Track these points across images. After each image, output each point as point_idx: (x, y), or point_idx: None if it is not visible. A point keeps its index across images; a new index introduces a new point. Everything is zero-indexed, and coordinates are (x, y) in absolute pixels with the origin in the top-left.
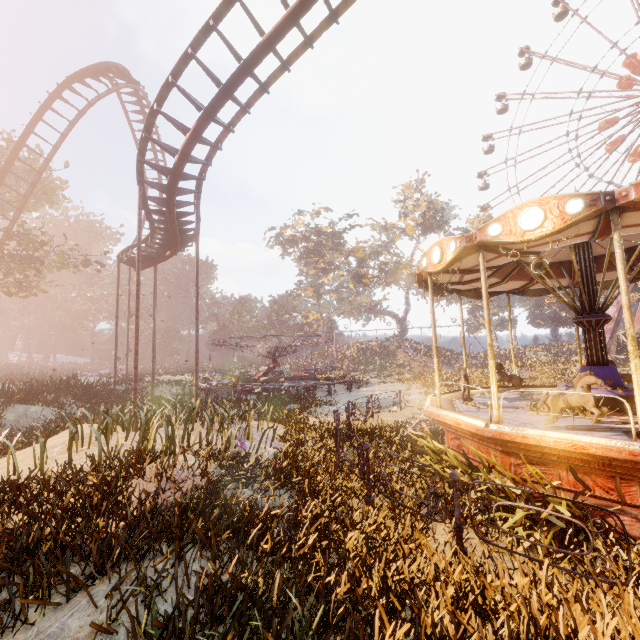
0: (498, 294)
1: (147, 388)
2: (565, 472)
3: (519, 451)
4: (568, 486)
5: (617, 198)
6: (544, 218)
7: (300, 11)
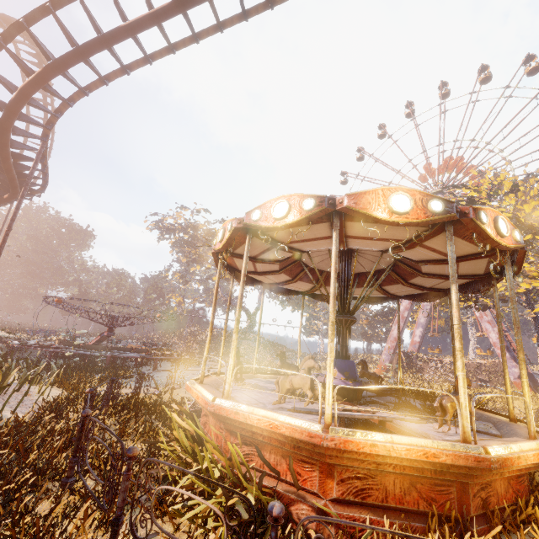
0: (297, 294)
1: None
2: (269, 454)
3: (236, 429)
4: (268, 470)
5: (337, 204)
6: (288, 210)
7: (161, 15)
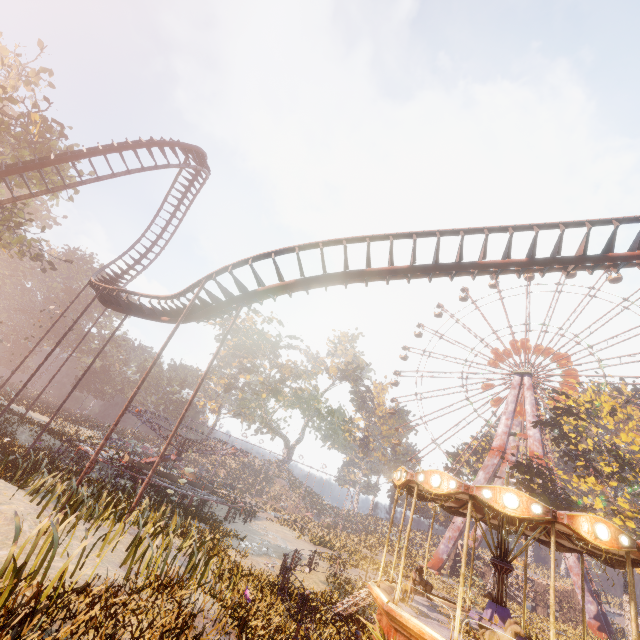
0: (429, 500)
1: (13, 424)
2: None
3: None
4: None
5: (557, 516)
6: (519, 505)
7: (398, 272)
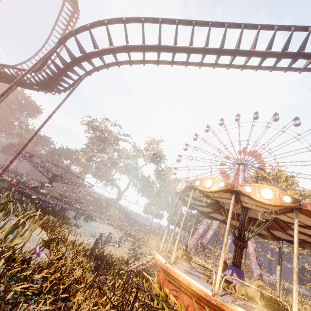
0: (194, 209)
1: None
2: None
3: None
4: None
5: (302, 205)
6: (273, 197)
7: (195, 51)
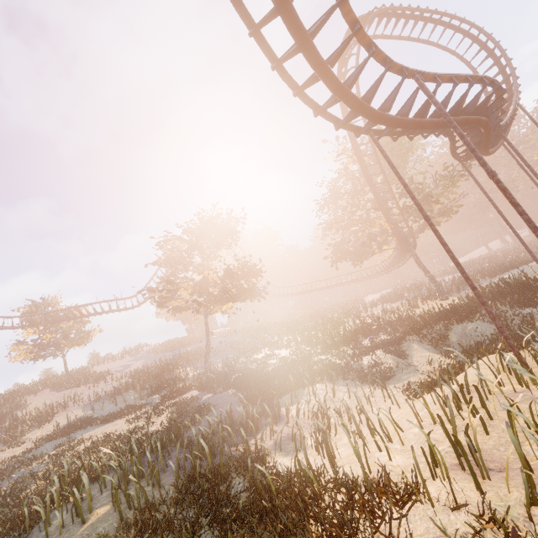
0: None
1: None
2: None
3: None
4: None
5: None
6: None
7: None
